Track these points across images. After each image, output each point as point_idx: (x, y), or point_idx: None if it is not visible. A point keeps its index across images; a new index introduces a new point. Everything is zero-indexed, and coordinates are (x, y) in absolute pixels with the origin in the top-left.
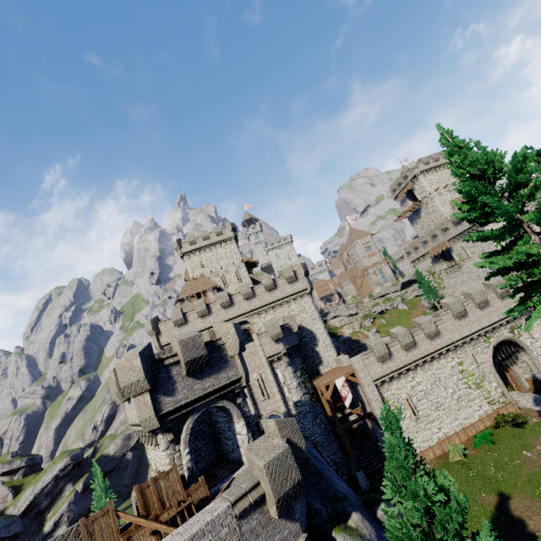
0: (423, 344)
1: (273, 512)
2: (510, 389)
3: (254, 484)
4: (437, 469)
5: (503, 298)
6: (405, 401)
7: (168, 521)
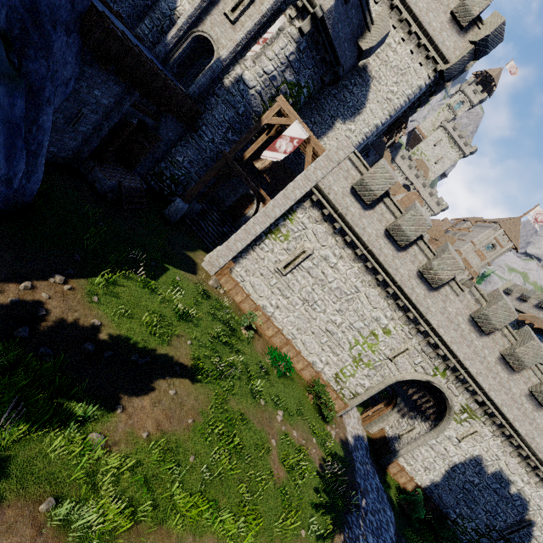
0: (407, 264)
1: None
2: (361, 410)
3: None
4: (219, 299)
5: (530, 397)
6: (299, 249)
7: None
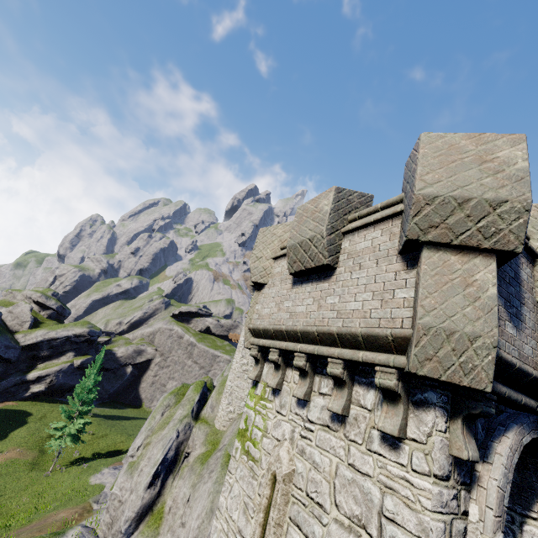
0: None
1: None
2: None
3: None
4: None
5: None
6: None
7: None
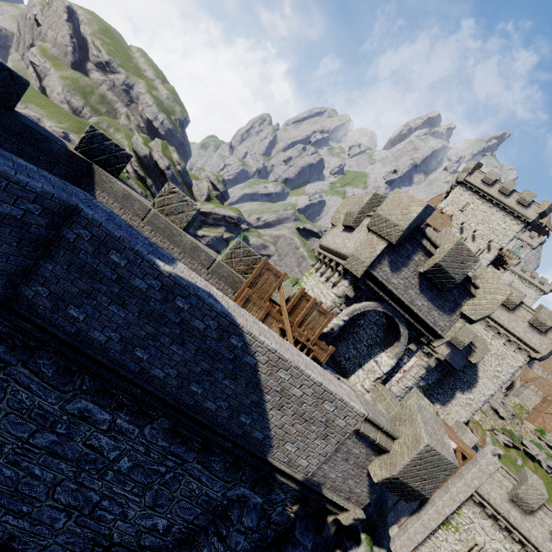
0: None
1: (376, 471)
2: None
3: (392, 433)
4: None
5: None
6: (471, 541)
7: (294, 338)
